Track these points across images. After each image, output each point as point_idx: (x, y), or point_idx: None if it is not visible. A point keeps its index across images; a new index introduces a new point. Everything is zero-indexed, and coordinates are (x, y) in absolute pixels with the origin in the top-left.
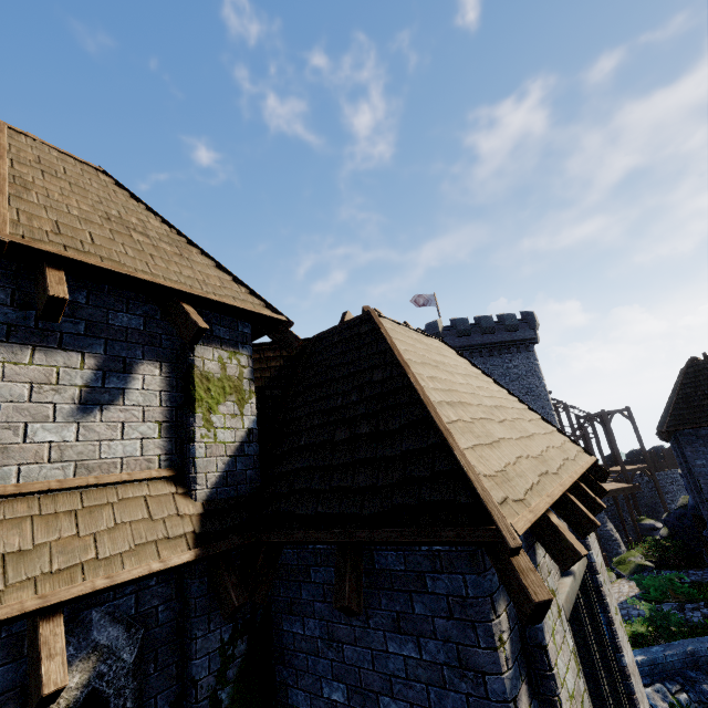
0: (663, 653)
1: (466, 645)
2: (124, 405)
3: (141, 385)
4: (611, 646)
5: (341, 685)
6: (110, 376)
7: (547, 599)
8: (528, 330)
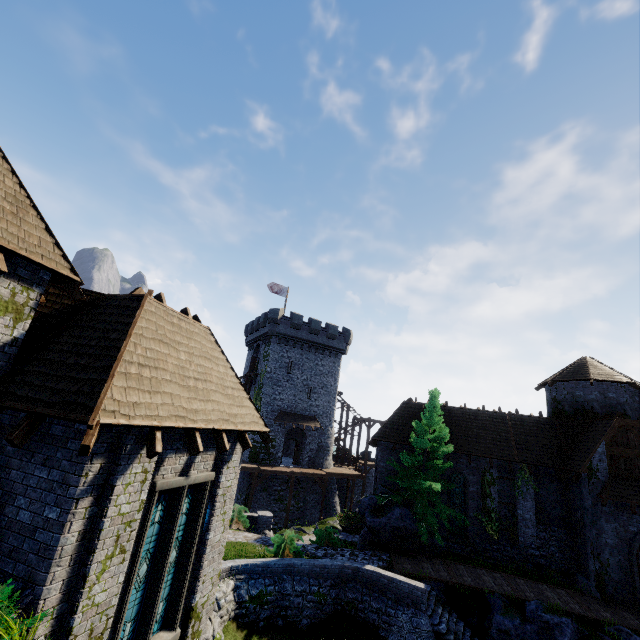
0: (275, 562)
1: (70, 473)
2: None
3: None
4: (206, 528)
5: (0, 490)
6: None
7: (88, 444)
8: (342, 342)
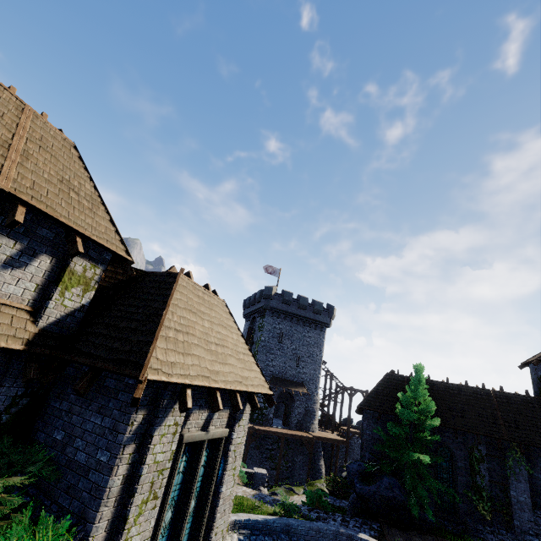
0: (274, 520)
1: (119, 421)
2: (24, 271)
3: (37, 264)
4: (219, 481)
5: (63, 432)
6: (24, 256)
7: (138, 397)
8: (327, 317)
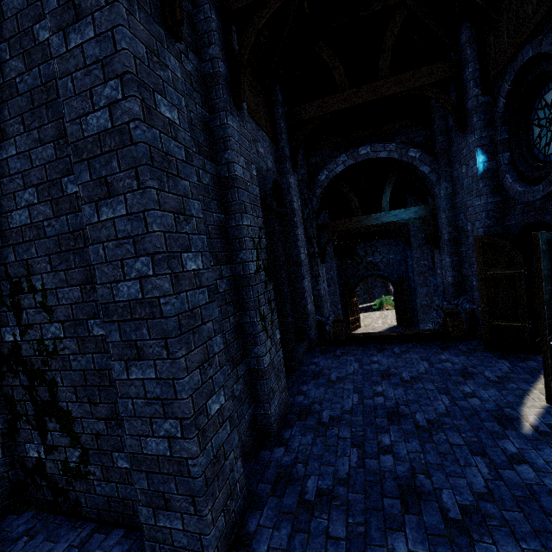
0: None
1: None
2: None
3: None
4: None
5: None
6: None
7: None
8: None
